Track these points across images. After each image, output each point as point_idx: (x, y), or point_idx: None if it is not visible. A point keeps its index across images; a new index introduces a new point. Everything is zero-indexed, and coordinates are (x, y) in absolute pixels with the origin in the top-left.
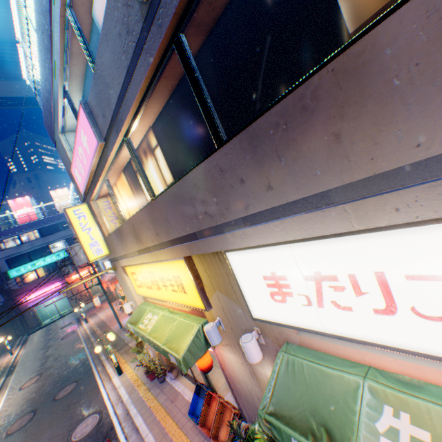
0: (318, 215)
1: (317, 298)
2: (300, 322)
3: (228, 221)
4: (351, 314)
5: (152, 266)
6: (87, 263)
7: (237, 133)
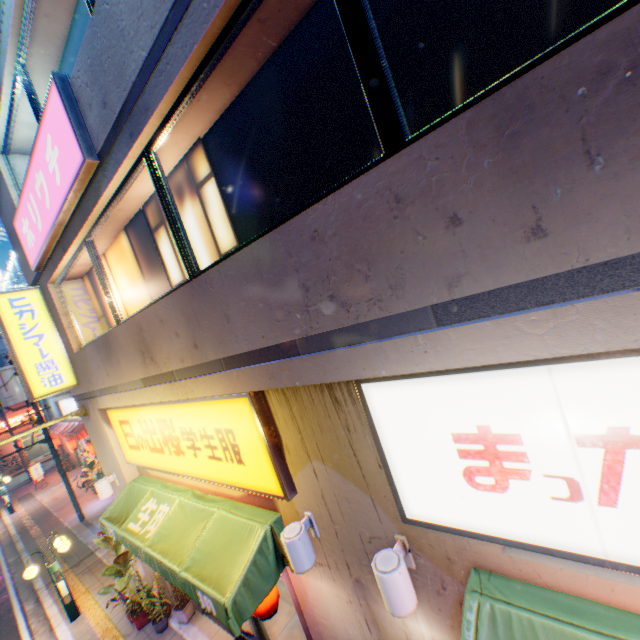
0: None
1: (602, 484)
2: (537, 535)
3: (390, 314)
4: None
5: (169, 410)
6: (25, 402)
7: (451, 115)
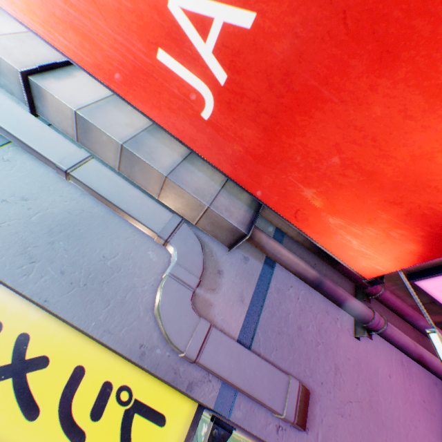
0: None
1: None
2: None
3: None
4: None
5: None
6: None
7: None
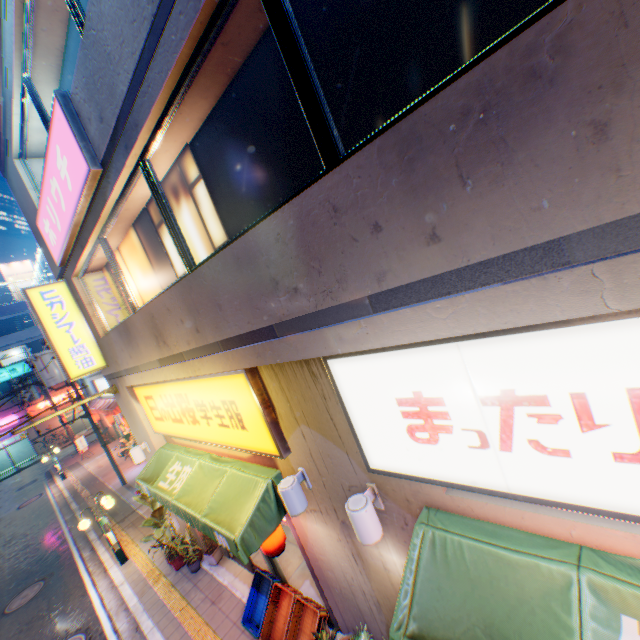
0: (531, 286)
1: (501, 435)
2: (462, 476)
3: (340, 303)
4: (566, 462)
5: (184, 386)
6: (65, 382)
7: (370, 139)
